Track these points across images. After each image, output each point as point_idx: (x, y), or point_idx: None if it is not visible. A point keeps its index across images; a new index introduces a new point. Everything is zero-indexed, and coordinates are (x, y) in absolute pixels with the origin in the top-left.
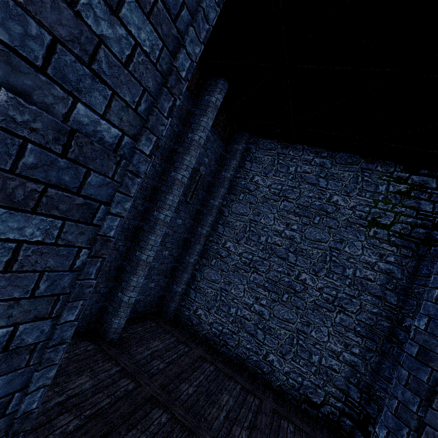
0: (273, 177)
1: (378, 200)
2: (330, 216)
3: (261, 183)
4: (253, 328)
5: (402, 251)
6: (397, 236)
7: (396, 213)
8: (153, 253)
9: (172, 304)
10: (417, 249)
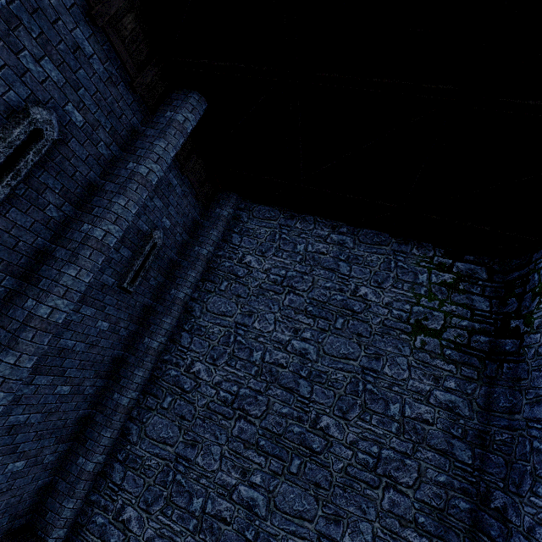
0: (273, 258)
1: (419, 294)
2: (358, 317)
3: (255, 266)
4: (236, 540)
5: (464, 371)
6: (453, 347)
7: (446, 313)
8: (6, 396)
9: (68, 502)
10: (483, 367)
